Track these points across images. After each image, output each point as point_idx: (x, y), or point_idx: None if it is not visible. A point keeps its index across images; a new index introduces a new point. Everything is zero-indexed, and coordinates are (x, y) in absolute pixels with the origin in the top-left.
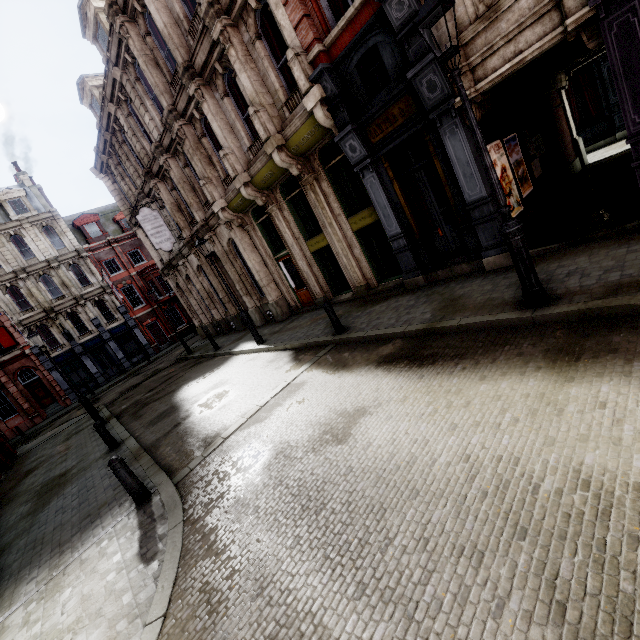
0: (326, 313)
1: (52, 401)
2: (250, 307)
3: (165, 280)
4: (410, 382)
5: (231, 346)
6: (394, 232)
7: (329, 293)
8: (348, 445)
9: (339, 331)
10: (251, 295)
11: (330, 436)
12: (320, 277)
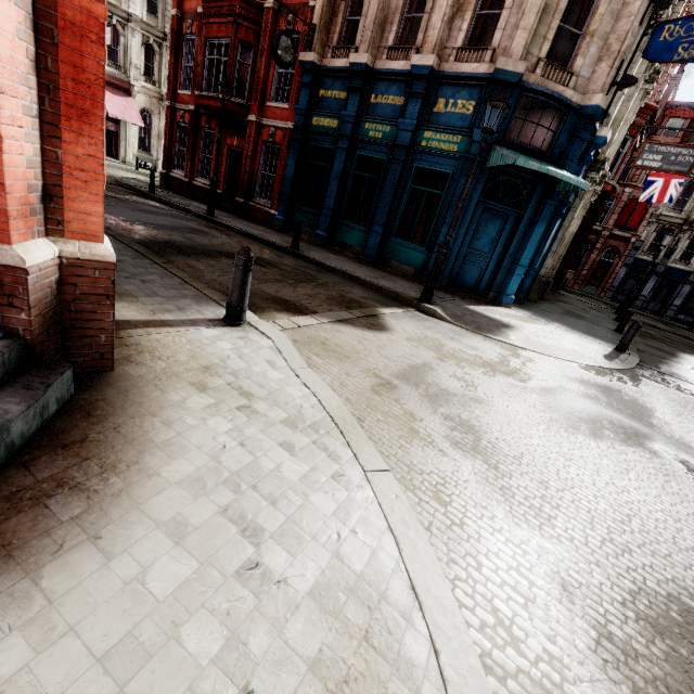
0: None
1: (596, 284)
2: None
3: None
4: None
5: None
6: None
7: None
8: None
9: None
10: None
11: None
12: None
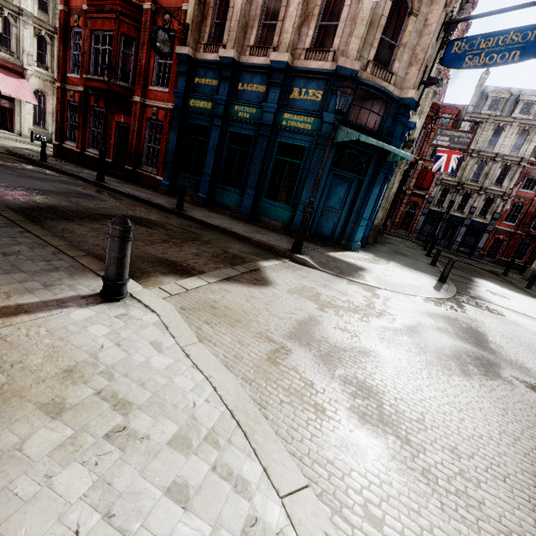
0: None
1: (405, 228)
2: None
3: None
4: None
5: None
6: None
7: None
8: None
9: None
10: None
11: None
12: None
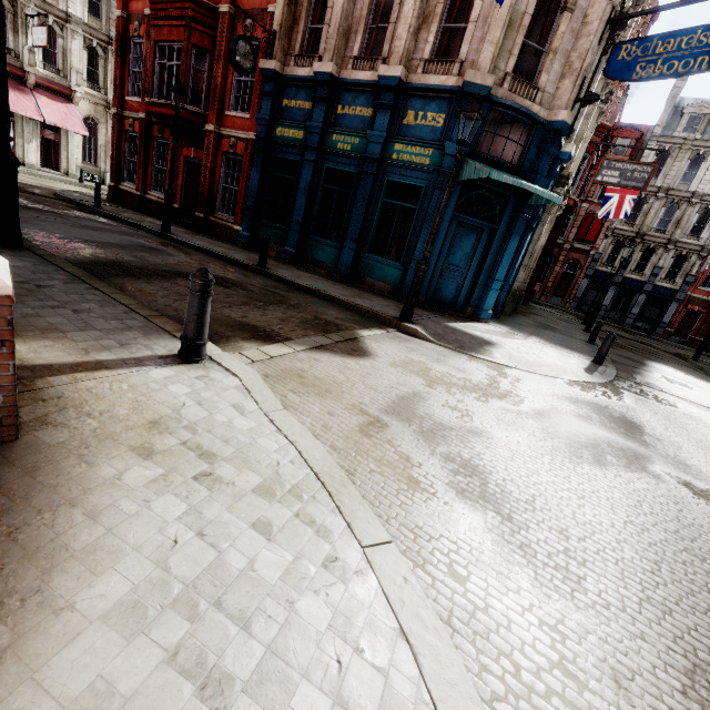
0: None
1: (561, 296)
2: None
3: None
4: None
5: None
6: None
7: None
8: None
9: None
10: None
11: None
12: None
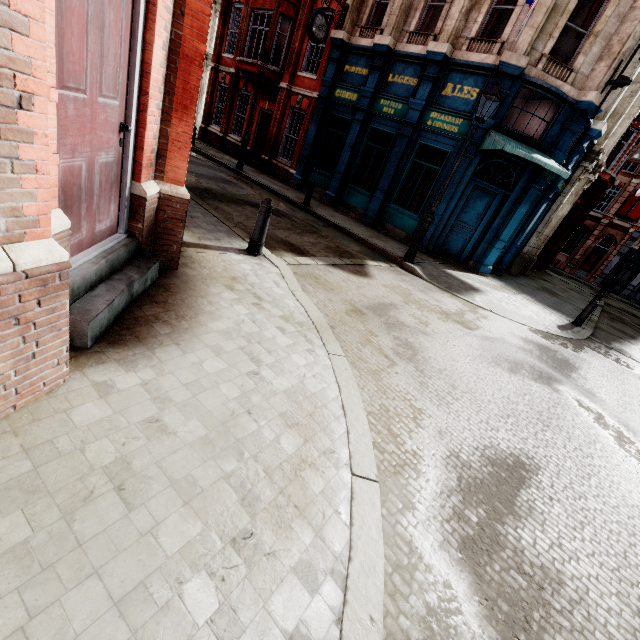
0: None
1: (587, 270)
2: None
3: None
4: None
5: None
6: None
7: None
8: None
9: None
10: None
11: None
12: None
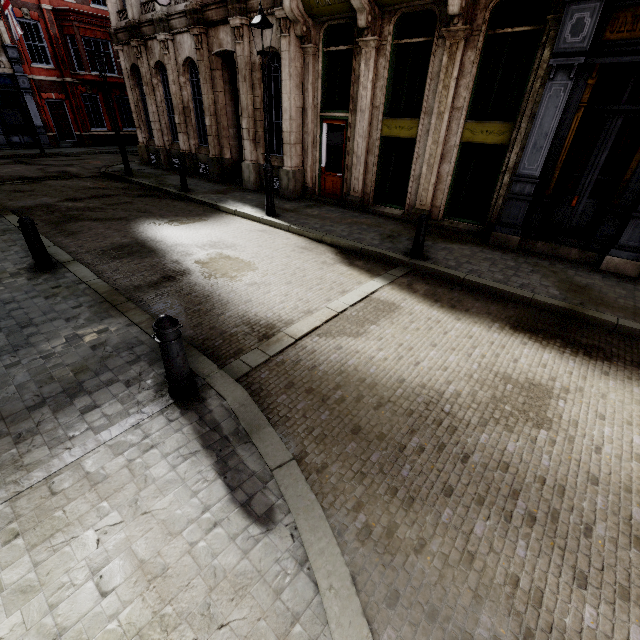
0: (368, 220)
1: None
2: (248, 159)
3: (115, 49)
4: (593, 374)
5: (212, 197)
6: (529, 172)
7: (371, 197)
8: (560, 436)
9: (418, 255)
10: (257, 144)
11: (513, 409)
12: (372, 172)
